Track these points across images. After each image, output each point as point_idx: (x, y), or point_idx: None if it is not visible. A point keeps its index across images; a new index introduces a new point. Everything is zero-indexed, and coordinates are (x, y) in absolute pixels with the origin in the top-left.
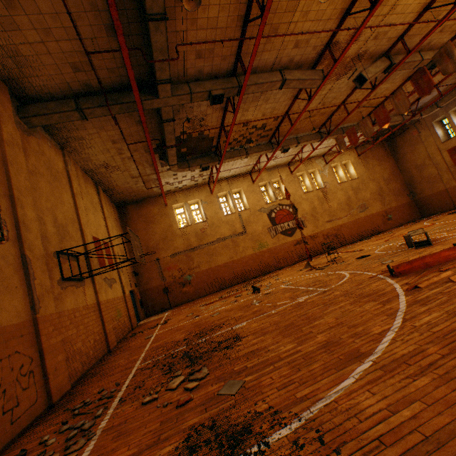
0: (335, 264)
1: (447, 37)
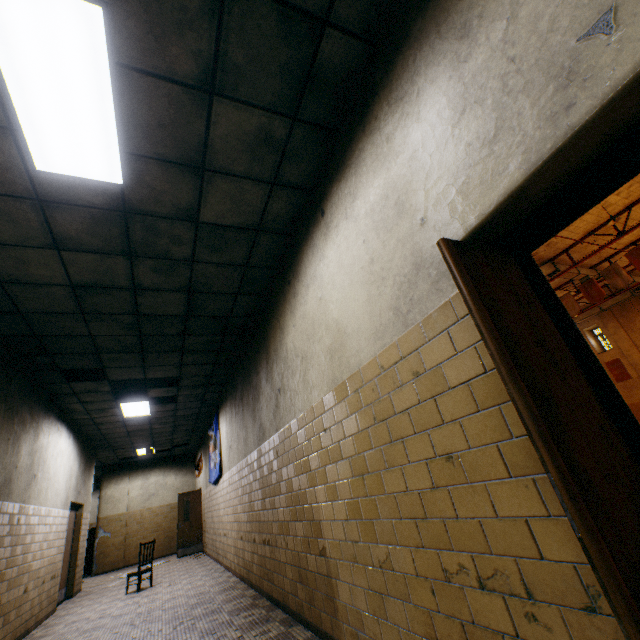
0: None
1: (595, 260)
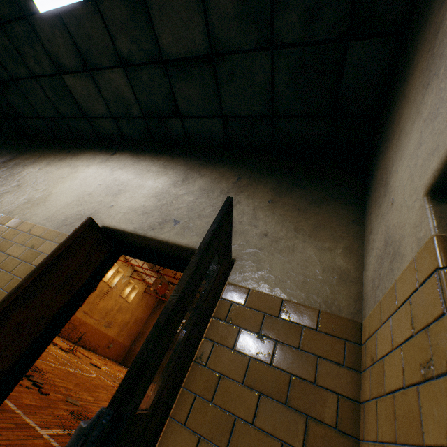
0: (76, 355)
1: None
